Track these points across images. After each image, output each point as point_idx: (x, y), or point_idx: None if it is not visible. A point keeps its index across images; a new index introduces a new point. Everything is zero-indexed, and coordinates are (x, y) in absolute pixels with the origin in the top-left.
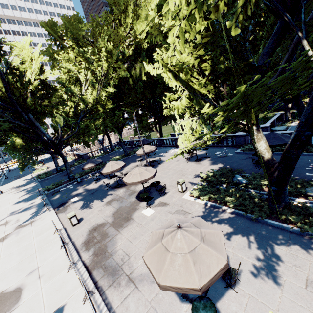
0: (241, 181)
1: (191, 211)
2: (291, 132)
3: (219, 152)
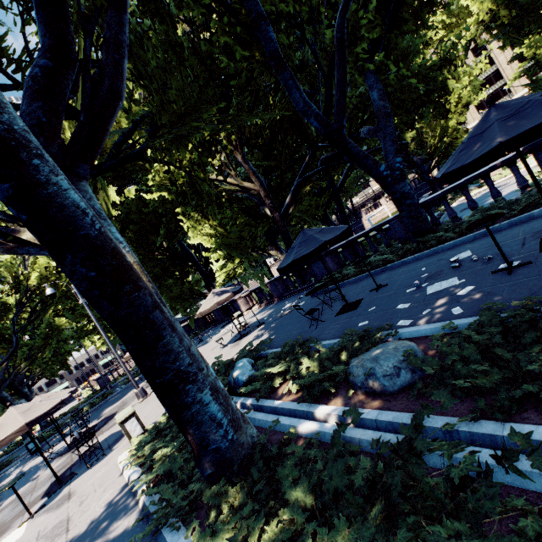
0: (237, 378)
1: (78, 520)
2: (391, 219)
3: (288, 305)
